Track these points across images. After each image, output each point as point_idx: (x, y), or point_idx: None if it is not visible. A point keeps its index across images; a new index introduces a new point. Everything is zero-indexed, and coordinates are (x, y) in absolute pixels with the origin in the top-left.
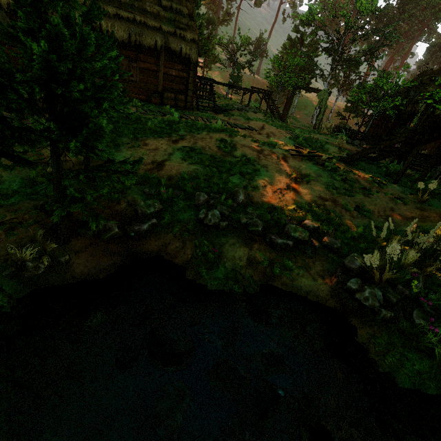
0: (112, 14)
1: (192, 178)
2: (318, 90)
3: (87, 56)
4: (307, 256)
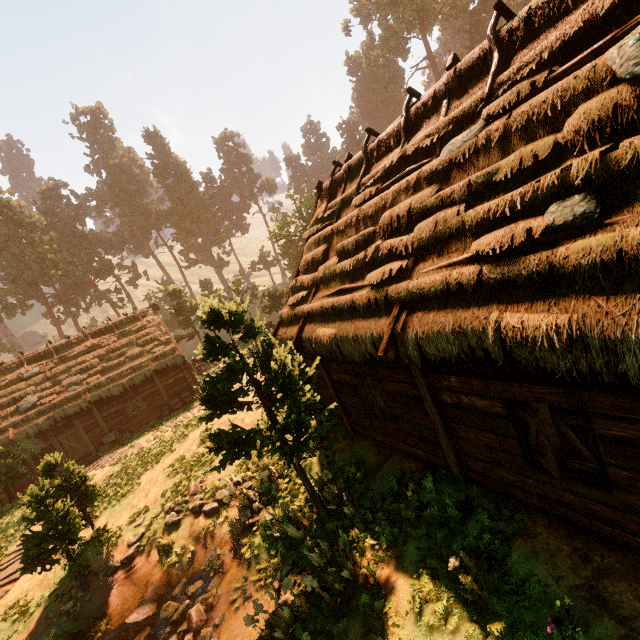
0: (106, 382)
1: (170, 491)
2: None
3: (62, 512)
4: (231, 506)
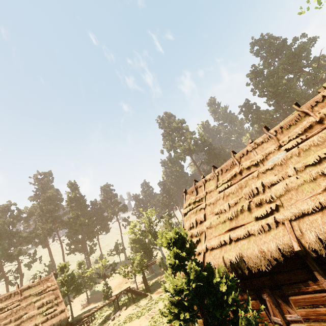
0: None
1: None
2: (154, 261)
3: None
4: None
